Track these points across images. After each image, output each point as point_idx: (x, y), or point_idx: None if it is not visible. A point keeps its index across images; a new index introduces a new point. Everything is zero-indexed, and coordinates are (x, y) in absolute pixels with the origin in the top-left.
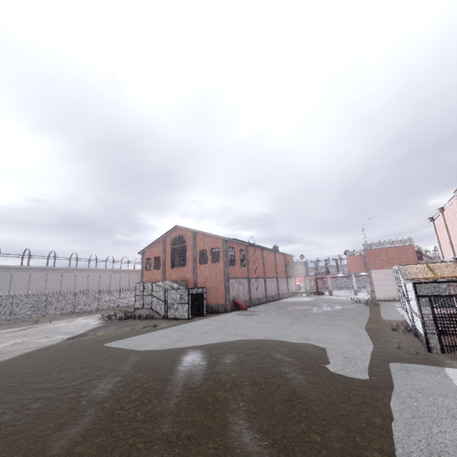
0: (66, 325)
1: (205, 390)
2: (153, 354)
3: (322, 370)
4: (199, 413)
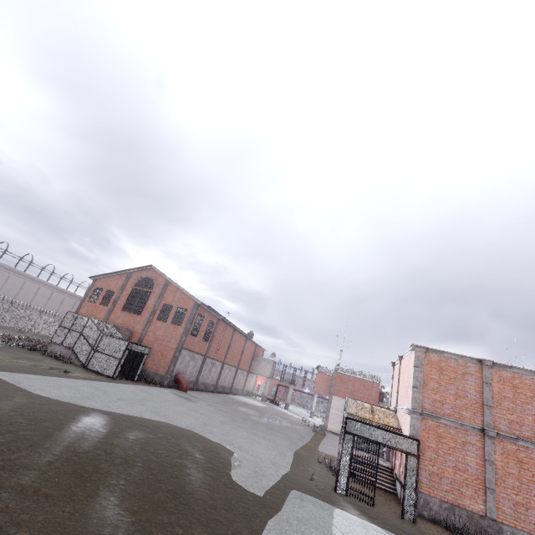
0: None
1: (90, 457)
2: (47, 402)
3: (225, 475)
4: (70, 478)
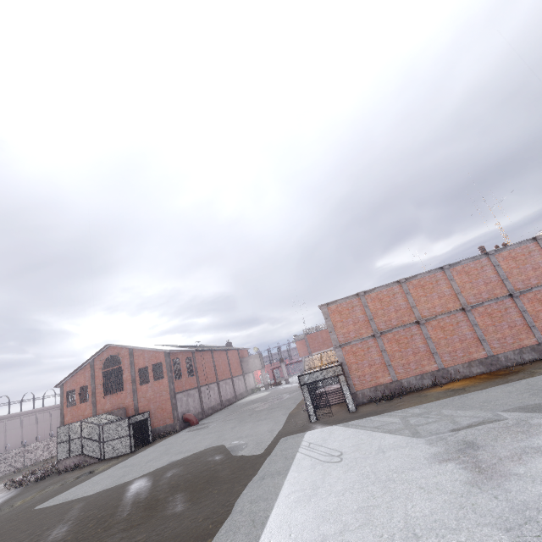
0: None
1: (150, 498)
2: (98, 495)
3: (237, 457)
4: (146, 512)
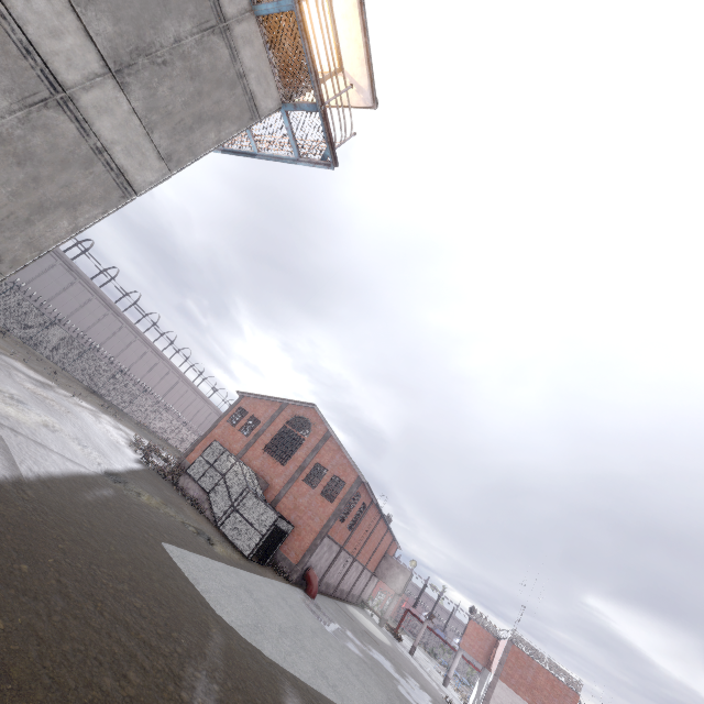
0: (96, 427)
1: None
2: (240, 646)
3: None
4: None
